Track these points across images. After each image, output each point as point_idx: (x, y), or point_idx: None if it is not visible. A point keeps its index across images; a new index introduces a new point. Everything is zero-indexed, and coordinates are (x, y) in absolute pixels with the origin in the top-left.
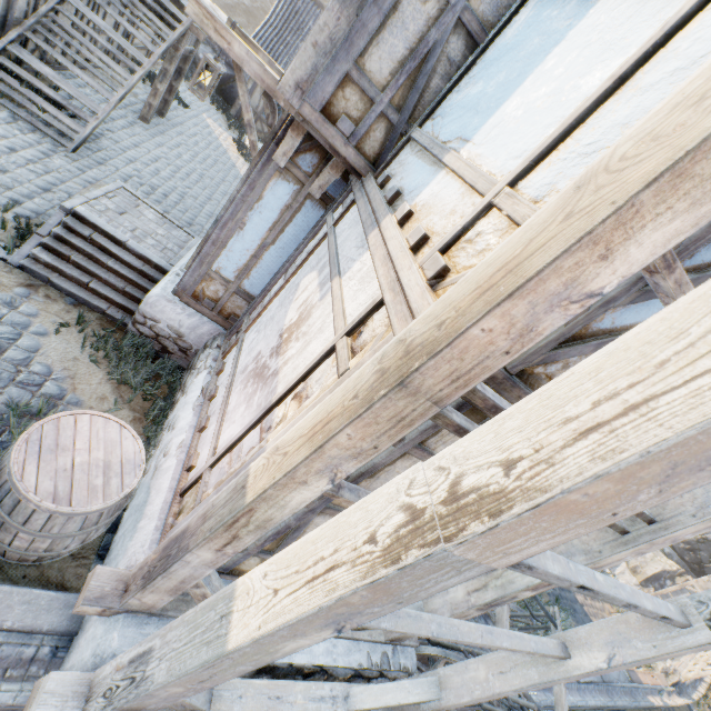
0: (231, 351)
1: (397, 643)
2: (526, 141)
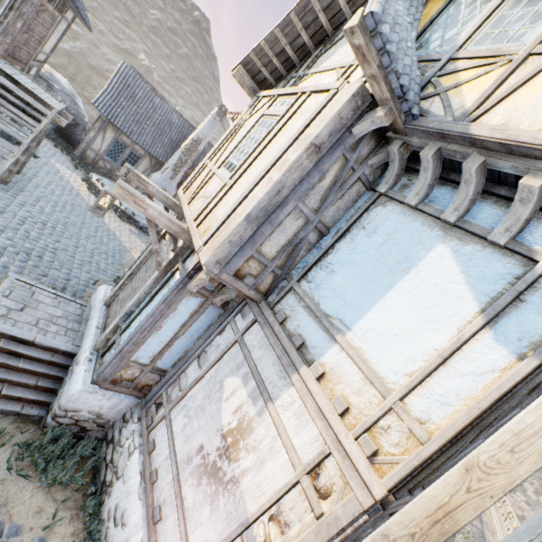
0: (157, 427)
1: None
2: (396, 362)
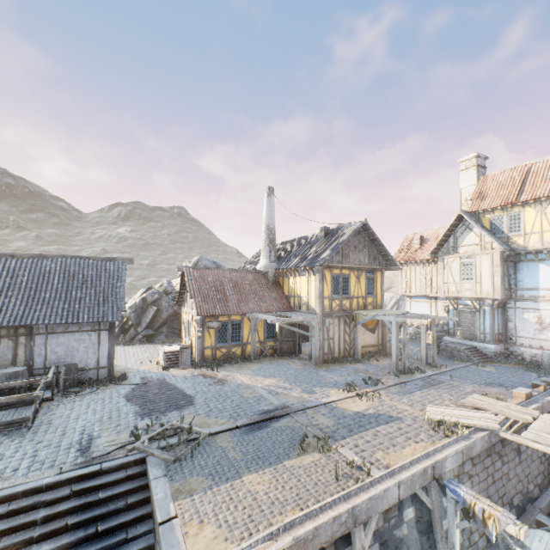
0: (516, 341)
1: None
2: None
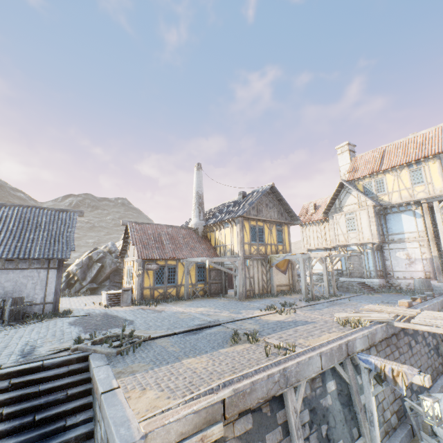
0: (394, 275)
1: None
2: (413, 228)
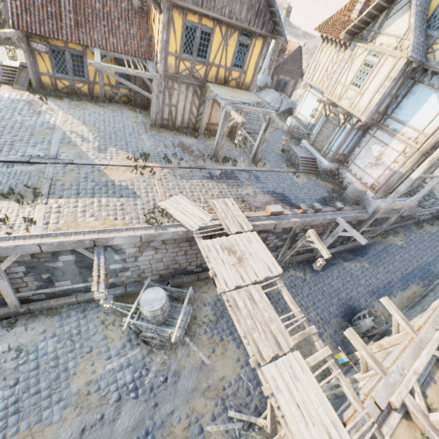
0: (350, 166)
1: (406, 197)
2: (421, 125)
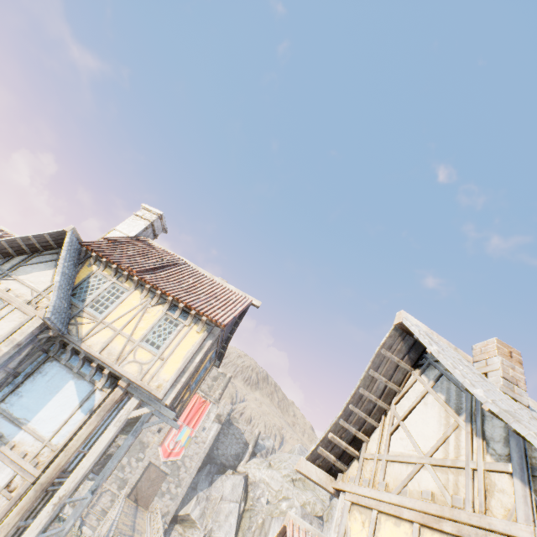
0: None
1: None
2: (50, 428)
